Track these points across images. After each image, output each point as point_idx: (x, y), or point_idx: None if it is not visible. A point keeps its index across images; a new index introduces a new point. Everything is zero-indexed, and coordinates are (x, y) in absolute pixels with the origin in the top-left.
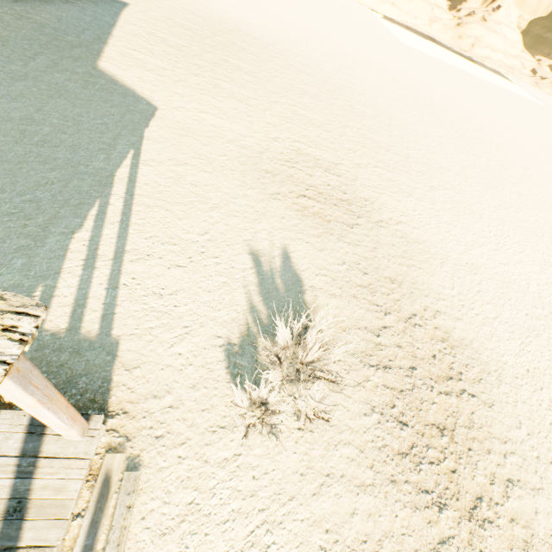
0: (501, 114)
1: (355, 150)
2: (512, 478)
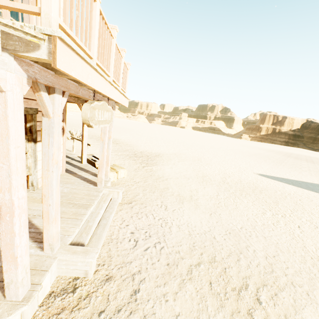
0: (118, 123)
1: (71, 126)
2: (124, 143)
